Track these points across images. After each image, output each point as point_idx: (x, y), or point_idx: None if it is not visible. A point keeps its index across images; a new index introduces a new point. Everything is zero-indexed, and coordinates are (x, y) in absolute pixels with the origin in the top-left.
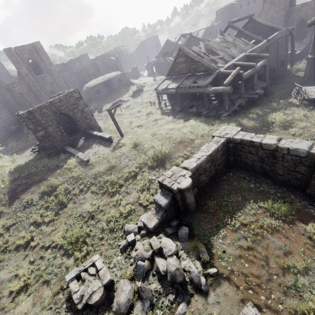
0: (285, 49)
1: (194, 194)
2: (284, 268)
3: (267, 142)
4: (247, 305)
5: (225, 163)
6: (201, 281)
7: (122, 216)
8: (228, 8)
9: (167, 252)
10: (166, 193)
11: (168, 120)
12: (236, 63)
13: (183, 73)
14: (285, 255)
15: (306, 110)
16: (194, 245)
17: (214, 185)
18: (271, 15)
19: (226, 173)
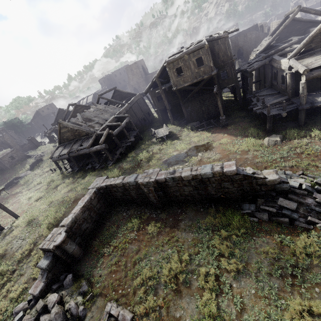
0: (145, 105)
1: (78, 243)
2: (135, 263)
3: (117, 183)
4: (107, 303)
5: (106, 205)
6: (79, 309)
7: (13, 301)
8: (106, 77)
9: (50, 306)
10: (48, 255)
11: (69, 182)
12: (108, 124)
13: (71, 139)
14: (136, 253)
15: (160, 145)
16: (77, 285)
17: (100, 227)
18: (136, 81)
19: (109, 212)
